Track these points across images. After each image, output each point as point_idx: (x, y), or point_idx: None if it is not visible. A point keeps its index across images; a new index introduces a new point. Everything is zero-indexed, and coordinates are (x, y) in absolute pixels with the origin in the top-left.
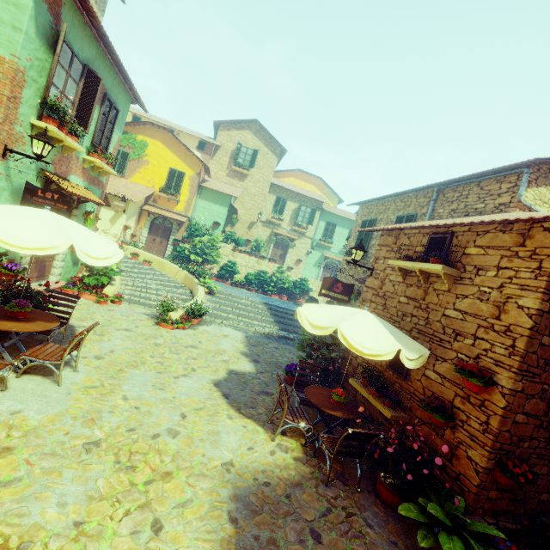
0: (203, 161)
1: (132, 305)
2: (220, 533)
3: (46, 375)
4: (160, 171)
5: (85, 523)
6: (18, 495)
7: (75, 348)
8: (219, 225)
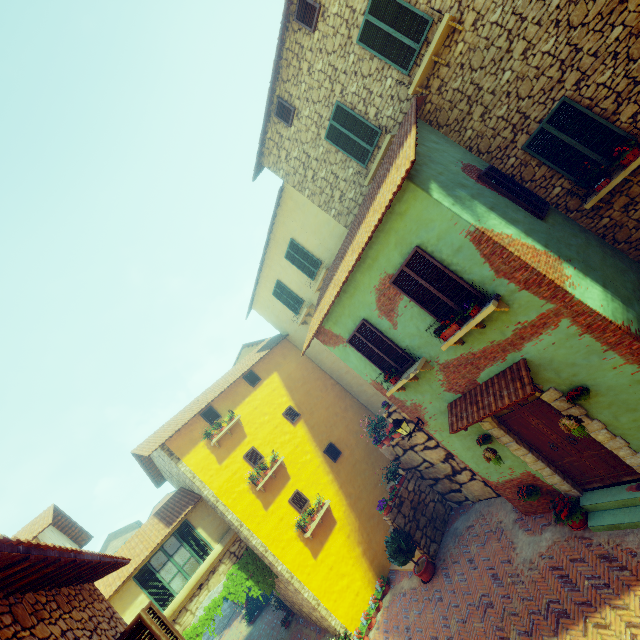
0: None
1: None
2: None
3: None
4: None
5: None
6: None
7: None
8: None
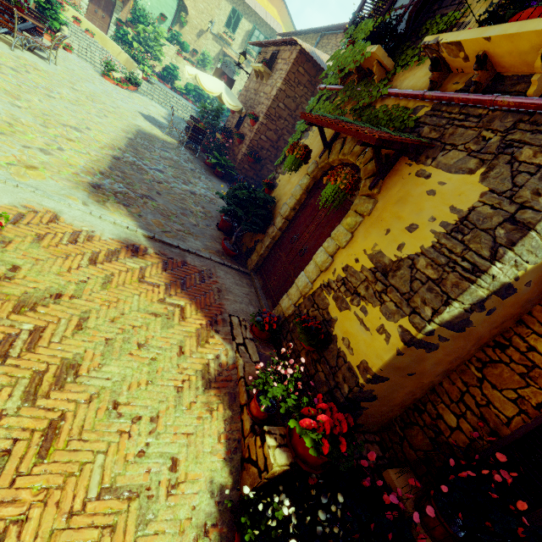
0: None
1: (81, 59)
2: (131, 130)
3: (40, 58)
4: None
5: (78, 102)
6: (50, 83)
7: (55, 48)
8: (166, 19)
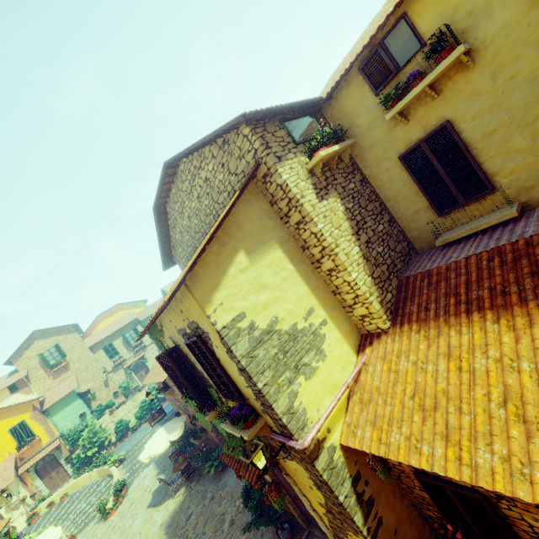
0: (29, 401)
1: (84, 530)
2: None
3: None
4: (3, 441)
5: None
6: None
7: None
8: (85, 413)
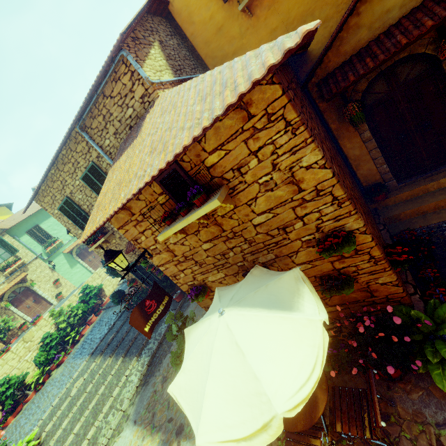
0: None
1: None
2: None
3: None
4: None
5: None
6: None
7: None
8: None
